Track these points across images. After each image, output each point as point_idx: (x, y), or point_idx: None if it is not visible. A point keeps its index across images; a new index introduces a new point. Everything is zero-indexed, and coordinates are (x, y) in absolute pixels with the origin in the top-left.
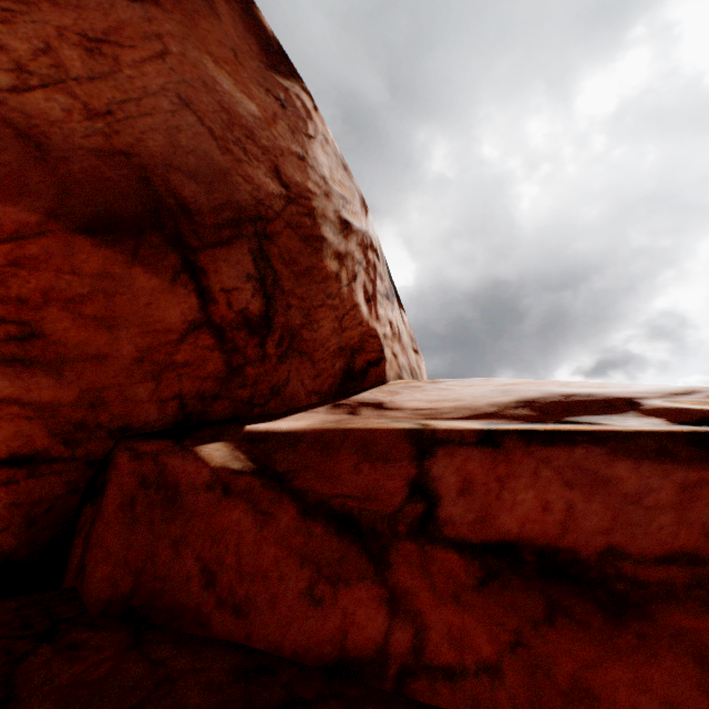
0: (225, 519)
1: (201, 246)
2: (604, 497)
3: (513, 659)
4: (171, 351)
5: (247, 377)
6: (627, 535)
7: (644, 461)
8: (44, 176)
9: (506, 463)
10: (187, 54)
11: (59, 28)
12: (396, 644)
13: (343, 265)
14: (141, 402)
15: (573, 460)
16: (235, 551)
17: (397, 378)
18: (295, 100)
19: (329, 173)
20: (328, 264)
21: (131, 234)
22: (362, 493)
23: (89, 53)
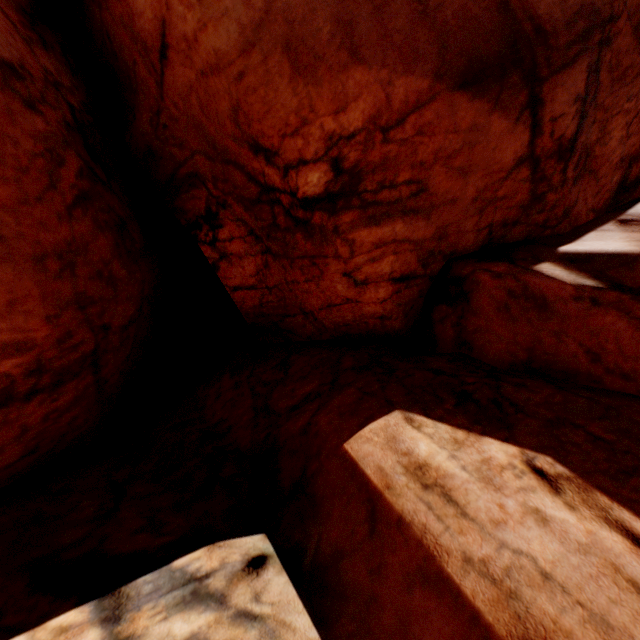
0: (597, 321)
1: (546, 75)
2: None
3: None
4: (495, 189)
5: (545, 203)
6: None
7: None
8: (426, 34)
9: None
10: None
11: None
12: None
13: None
14: (465, 233)
15: None
16: (613, 342)
17: None
18: None
19: None
20: None
21: (494, 79)
22: None
23: None
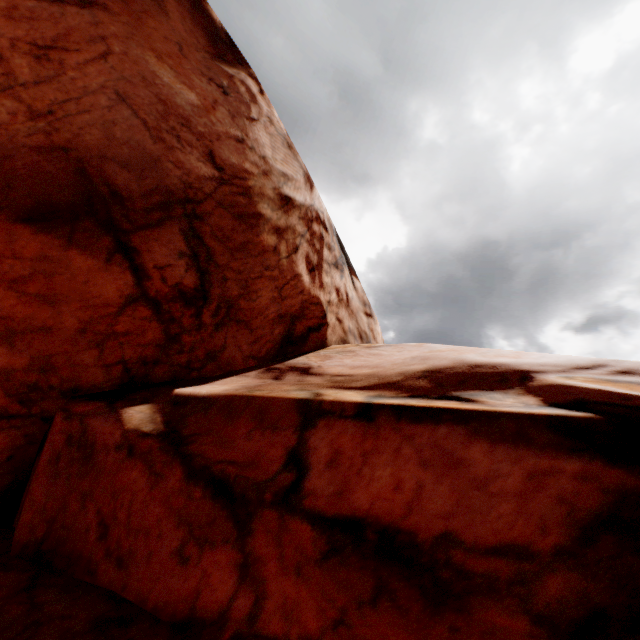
0: (125, 477)
1: (132, 228)
2: (453, 480)
3: (333, 637)
4: (111, 322)
5: (184, 344)
6: (465, 521)
7: (500, 444)
8: None
9: (374, 438)
10: (130, 53)
11: (12, 39)
12: (237, 609)
13: (283, 238)
14: (87, 367)
15: (434, 439)
16: (128, 507)
17: (340, 342)
18: (239, 86)
19: (271, 153)
20: (265, 238)
21: (66, 221)
22: (248, 459)
23: (37, 60)
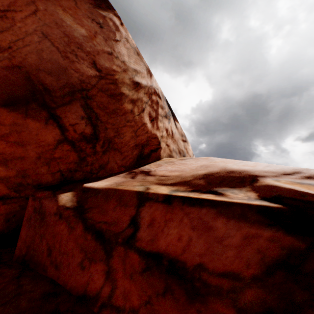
0: (58, 228)
1: (56, 106)
2: (206, 237)
3: (144, 309)
4: (52, 153)
5: (88, 161)
6: (210, 259)
7: (231, 220)
8: None
9: (171, 213)
10: (48, 9)
11: None
12: (103, 292)
13: (136, 105)
14: (43, 174)
15: (199, 215)
16: (59, 242)
17: (168, 156)
18: (109, 22)
19: (127, 59)
20: (126, 106)
21: (23, 104)
22: (113, 221)
23: (1, 18)
